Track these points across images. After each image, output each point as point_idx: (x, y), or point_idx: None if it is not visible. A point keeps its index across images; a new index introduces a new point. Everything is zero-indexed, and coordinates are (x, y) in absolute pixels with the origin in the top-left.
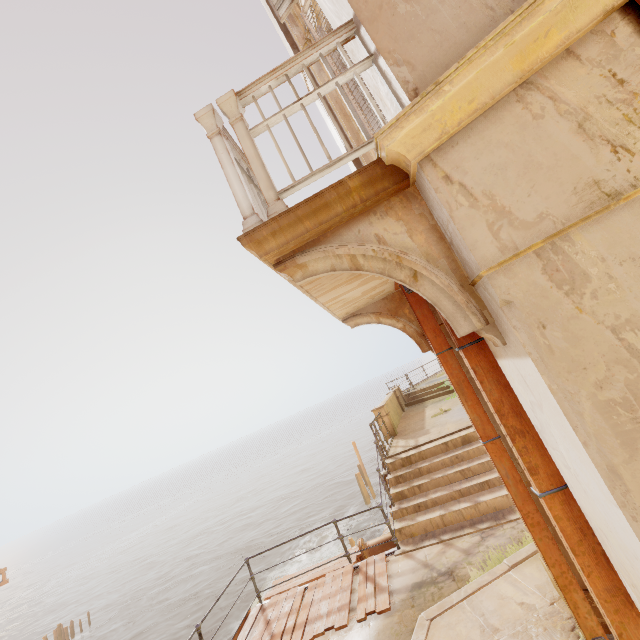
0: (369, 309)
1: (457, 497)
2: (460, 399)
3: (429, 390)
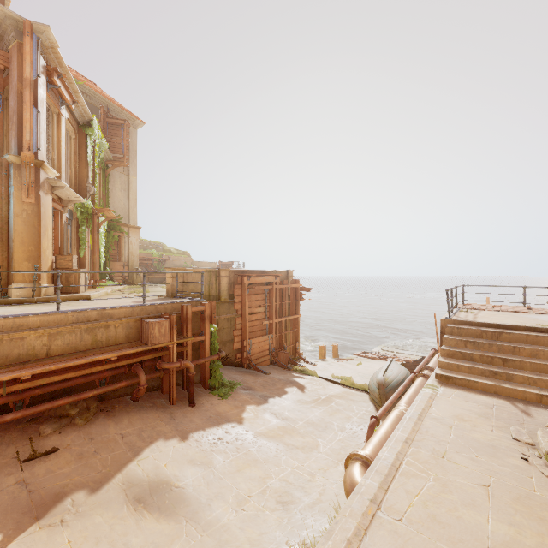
0: None
1: None
2: None
3: None
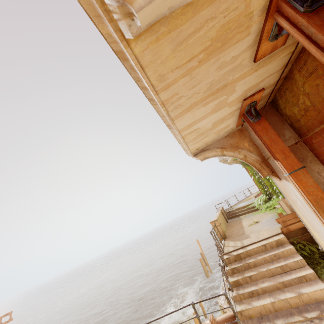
0: (215, 145)
1: (281, 287)
2: (321, 216)
3: (242, 209)
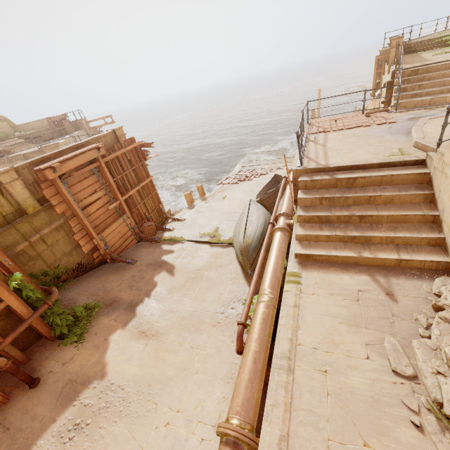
0: None
1: (445, 92)
2: None
3: (425, 43)
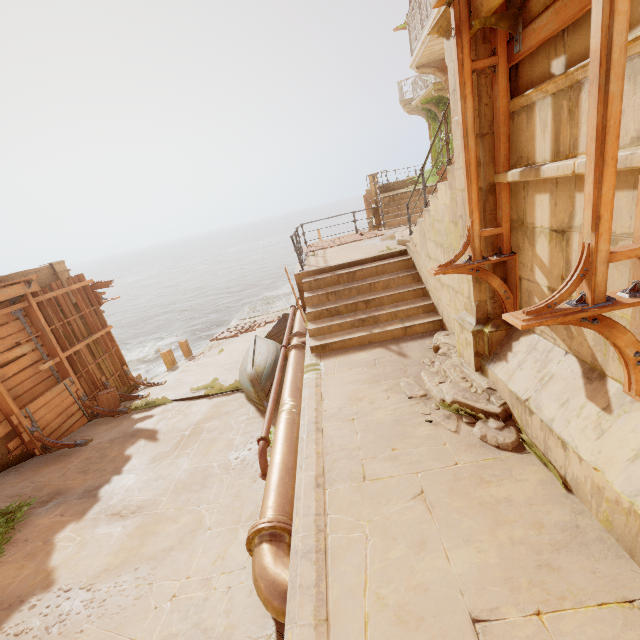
0: (432, 64)
1: (419, 212)
2: None
3: (400, 183)
